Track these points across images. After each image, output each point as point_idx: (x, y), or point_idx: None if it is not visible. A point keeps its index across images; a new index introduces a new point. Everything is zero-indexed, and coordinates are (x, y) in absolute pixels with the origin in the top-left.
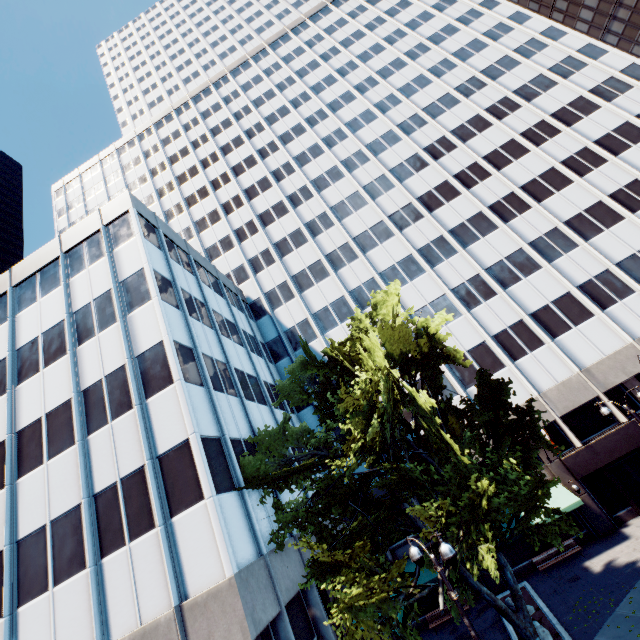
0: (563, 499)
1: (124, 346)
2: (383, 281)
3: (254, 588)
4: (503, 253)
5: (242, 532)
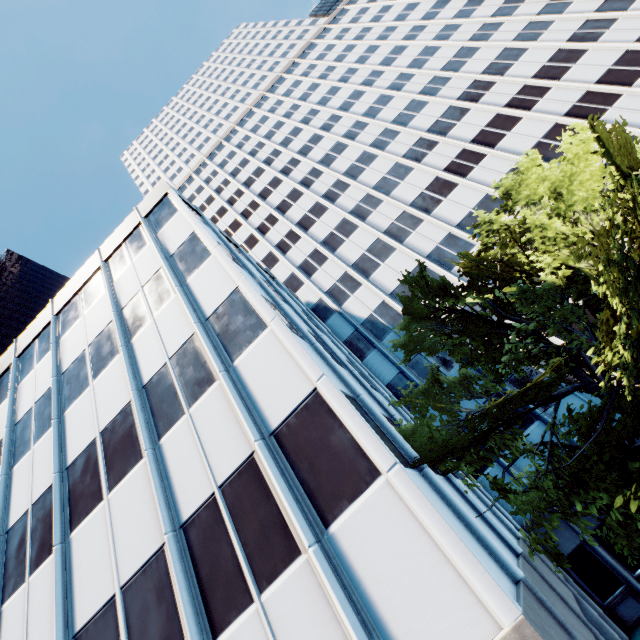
0: None
1: (188, 312)
2: (464, 232)
3: None
4: None
5: (465, 536)
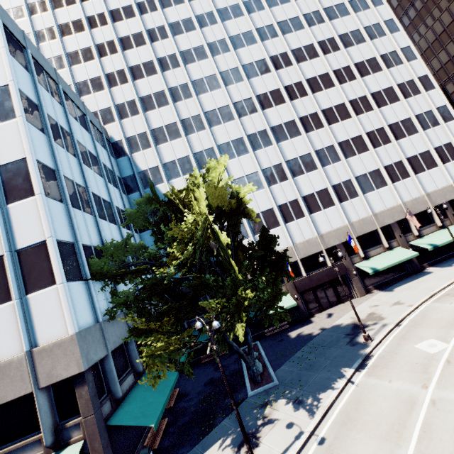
0: (288, 302)
1: None
2: (219, 152)
3: (90, 341)
4: (299, 153)
5: (85, 307)
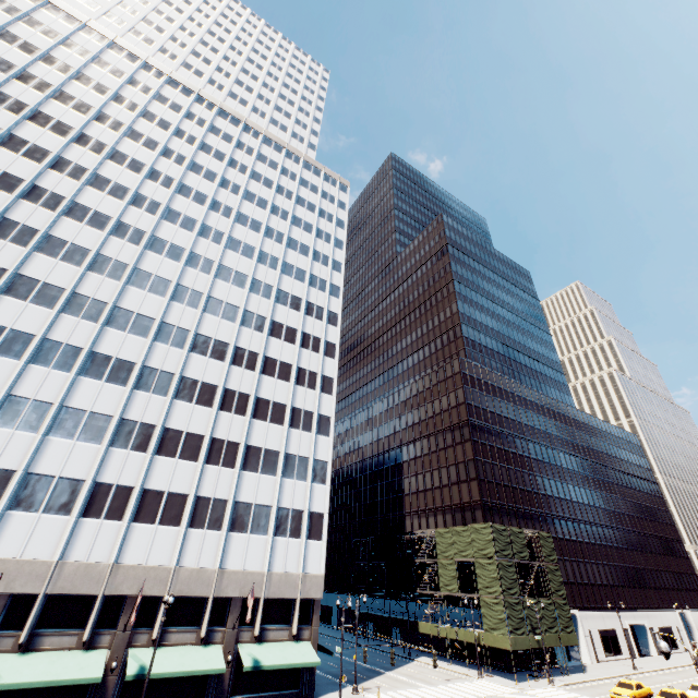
0: None
1: None
2: None
3: None
4: (97, 407)
5: None
